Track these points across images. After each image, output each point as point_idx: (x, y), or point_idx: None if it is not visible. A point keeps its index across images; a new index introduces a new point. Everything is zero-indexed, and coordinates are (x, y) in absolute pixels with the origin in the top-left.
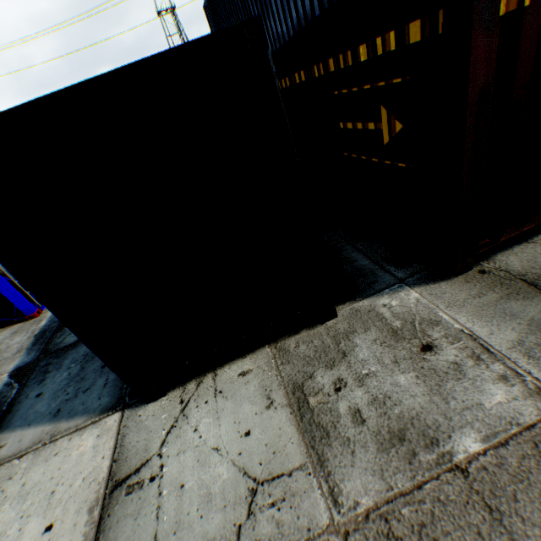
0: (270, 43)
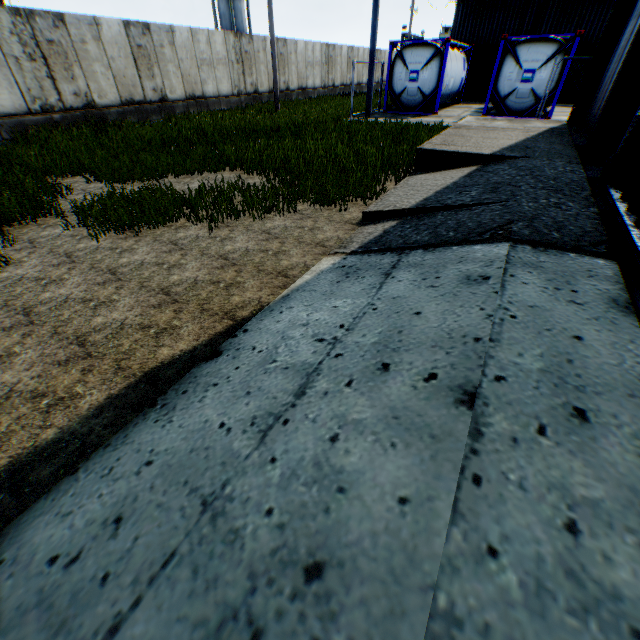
0: None
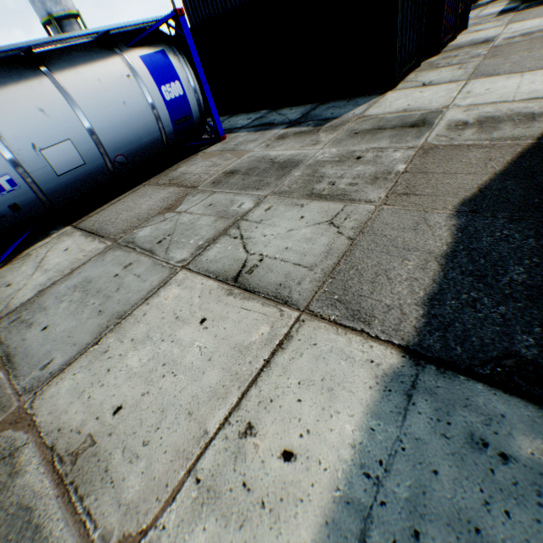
0: None
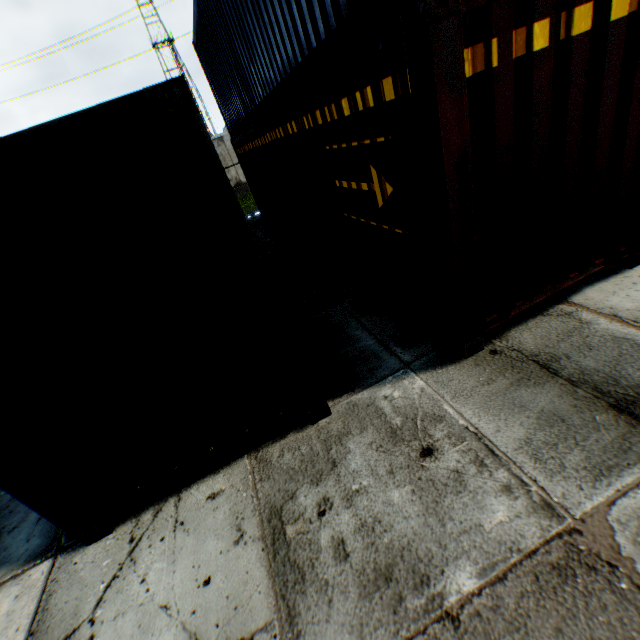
0: (260, 88)
